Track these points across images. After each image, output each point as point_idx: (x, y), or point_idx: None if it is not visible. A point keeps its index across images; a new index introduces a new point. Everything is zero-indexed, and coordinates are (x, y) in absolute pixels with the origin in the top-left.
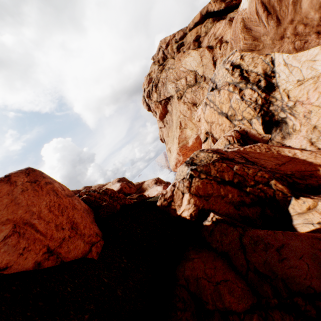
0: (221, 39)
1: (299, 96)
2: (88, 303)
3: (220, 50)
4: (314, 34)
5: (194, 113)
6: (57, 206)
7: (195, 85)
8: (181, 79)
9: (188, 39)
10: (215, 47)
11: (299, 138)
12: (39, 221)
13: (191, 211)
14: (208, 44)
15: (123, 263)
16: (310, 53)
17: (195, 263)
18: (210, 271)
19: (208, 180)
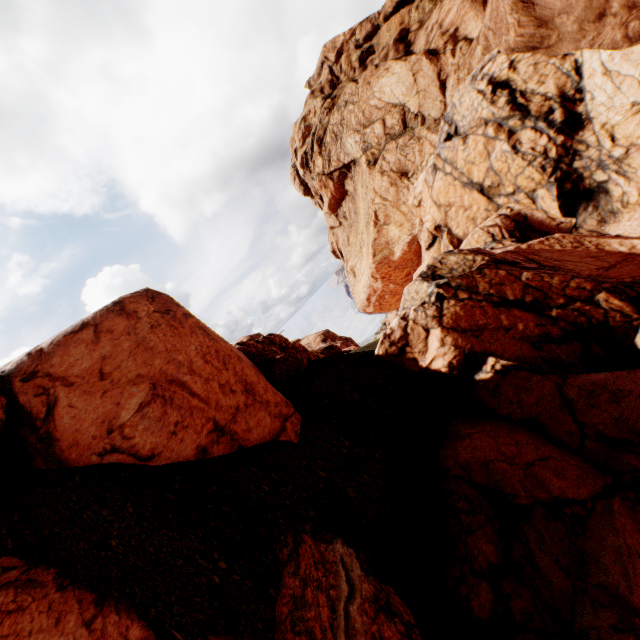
0: (456, 33)
1: (637, 134)
2: (304, 508)
3: (455, 58)
4: None
5: (404, 192)
6: (214, 354)
7: (403, 133)
8: (373, 124)
9: (382, 38)
10: (444, 52)
11: (638, 217)
12: (192, 378)
13: (449, 359)
14: (427, 46)
15: (344, 447)
16: None
17: (477, 439)
18: (510, 449)
19: (474, 301)
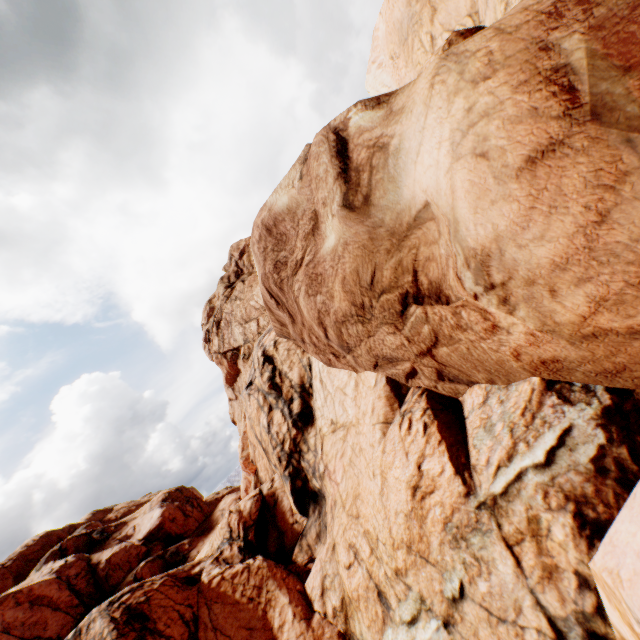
0: None
1: (330, 456)
2: None
3: None
4: (331, 354)
5: None
6: None
7: None
8: (251, 321)
9: None
10: None
11: (317, 562)
12: None
13: None
14: None
15: None
16: (341, 376)
17: None
18: None
19: None
